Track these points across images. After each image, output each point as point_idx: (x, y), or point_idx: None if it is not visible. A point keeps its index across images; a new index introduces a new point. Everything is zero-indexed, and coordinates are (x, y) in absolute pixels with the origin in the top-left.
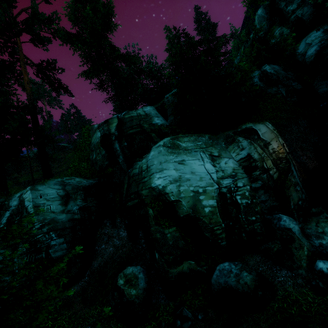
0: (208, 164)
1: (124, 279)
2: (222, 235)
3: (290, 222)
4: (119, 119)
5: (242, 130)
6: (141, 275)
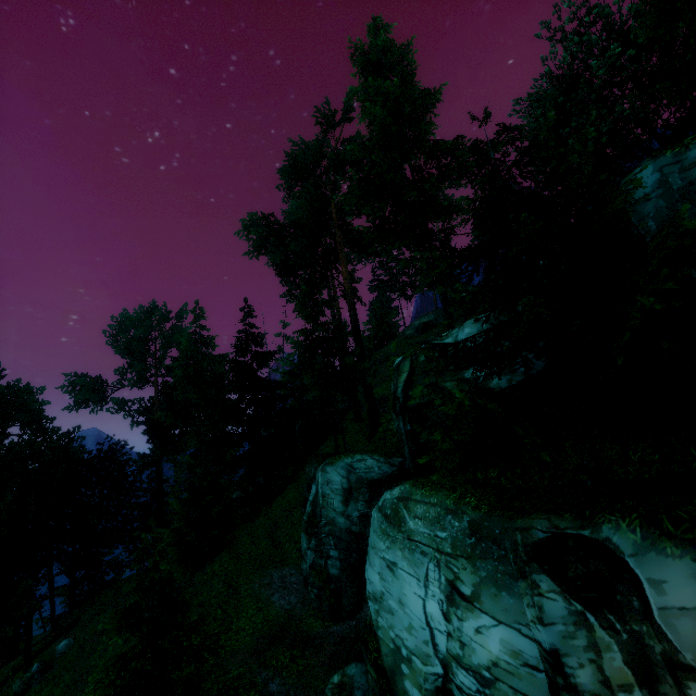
0: (434, 604)
1: (340, 678)
2: None
3: None
4: (411, 365)
5: (594, 542)
6: (357, 694)
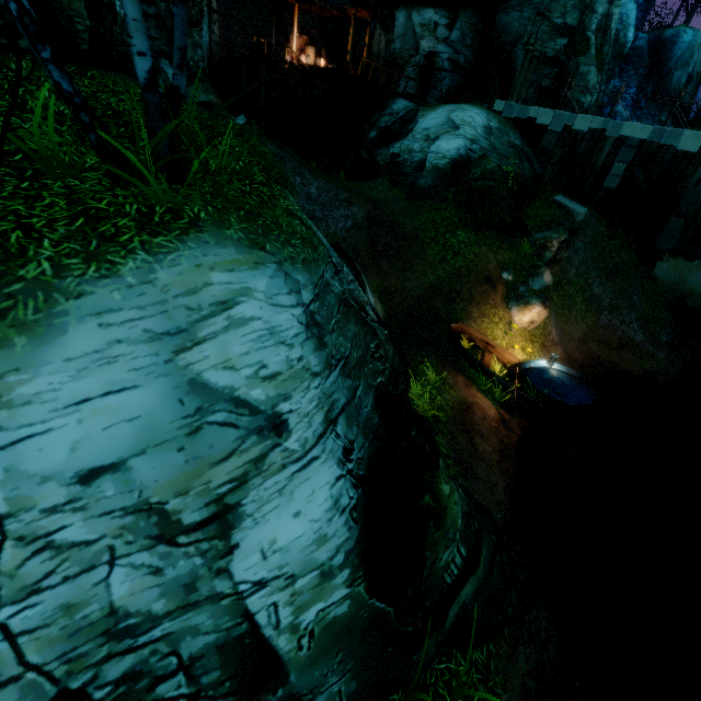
0: None
1: None
2: (85, 37)
3: (171, 69)
4: None
5: None
6: None
